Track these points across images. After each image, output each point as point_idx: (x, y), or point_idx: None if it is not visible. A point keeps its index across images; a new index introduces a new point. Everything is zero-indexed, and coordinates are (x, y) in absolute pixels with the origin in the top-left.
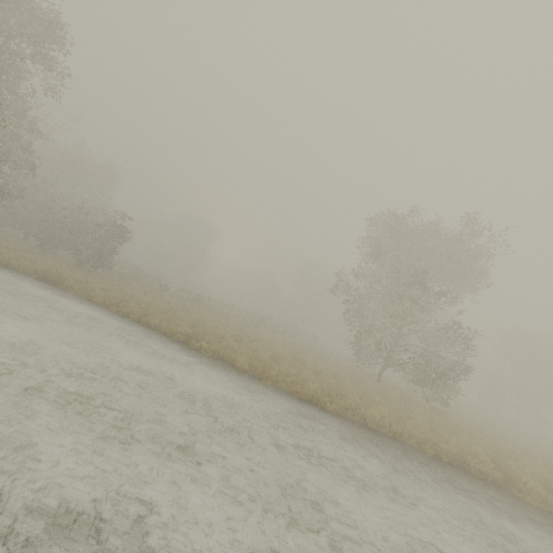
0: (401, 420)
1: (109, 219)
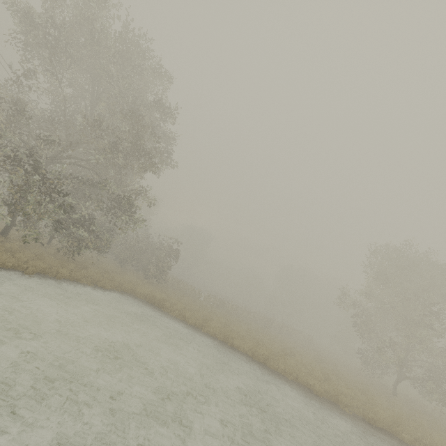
0: None
1: (170, 245)
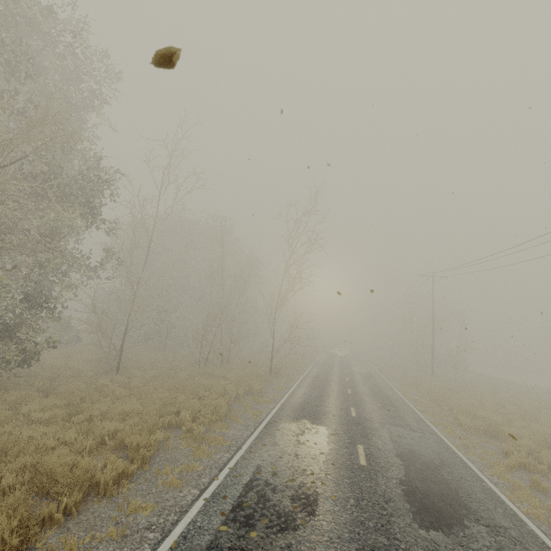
0: None
1: None
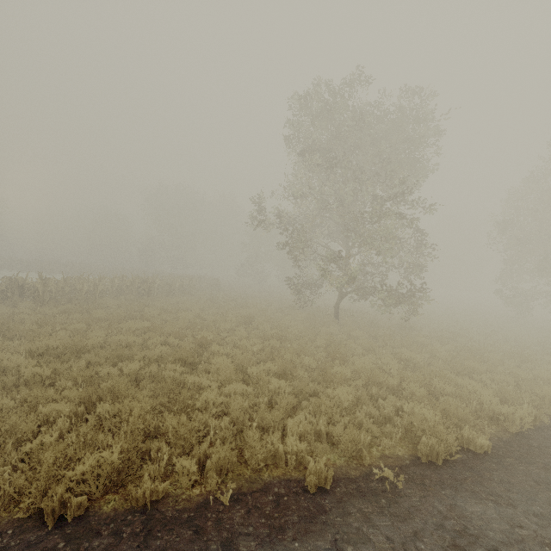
0: (502, 388)
1: None
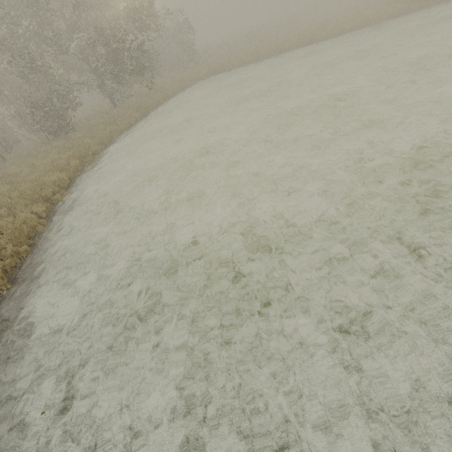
0: None
1: (177, 22)
